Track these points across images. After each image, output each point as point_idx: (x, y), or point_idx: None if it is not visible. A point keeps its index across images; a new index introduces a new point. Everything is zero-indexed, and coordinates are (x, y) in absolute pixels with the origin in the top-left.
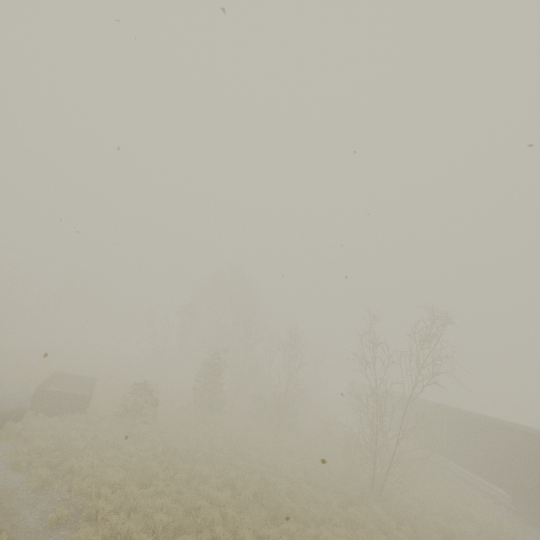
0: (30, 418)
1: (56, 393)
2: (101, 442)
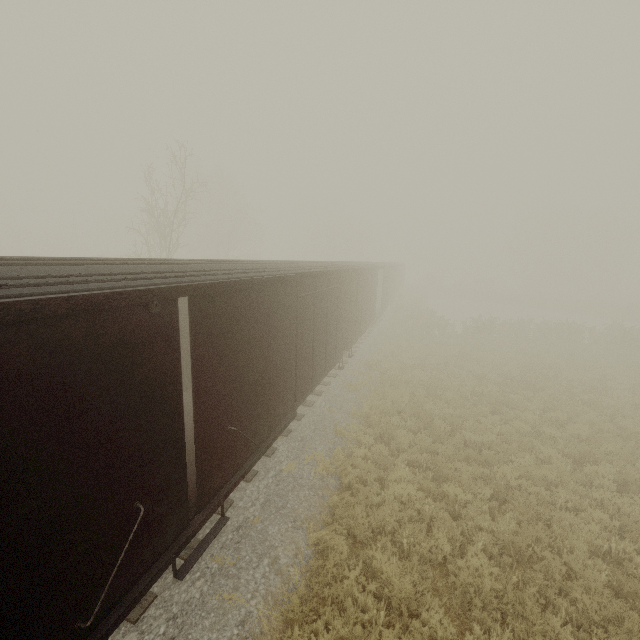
0: None
1: None
2: None
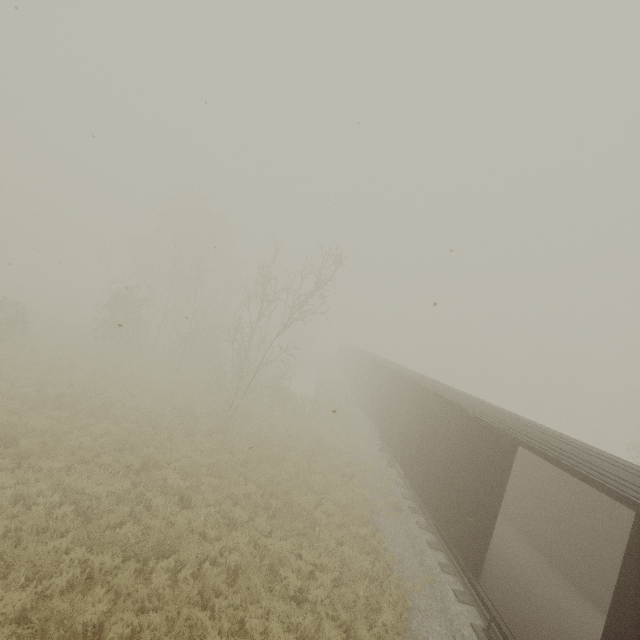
0: None
1: None
2: None
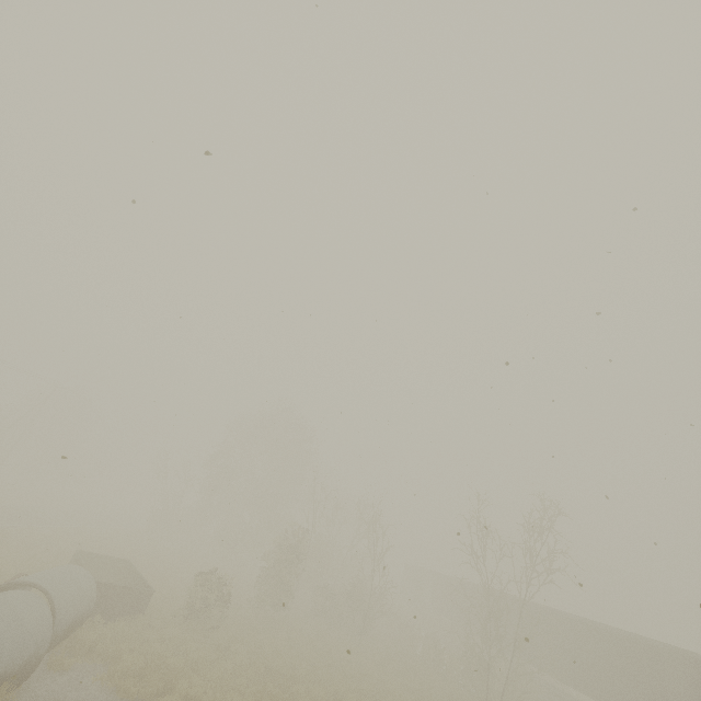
0: (95, 625)
1: (112, 586)
2: (199, 658)
